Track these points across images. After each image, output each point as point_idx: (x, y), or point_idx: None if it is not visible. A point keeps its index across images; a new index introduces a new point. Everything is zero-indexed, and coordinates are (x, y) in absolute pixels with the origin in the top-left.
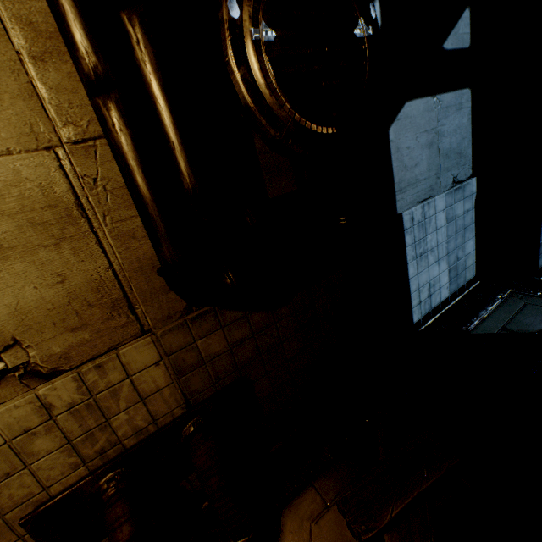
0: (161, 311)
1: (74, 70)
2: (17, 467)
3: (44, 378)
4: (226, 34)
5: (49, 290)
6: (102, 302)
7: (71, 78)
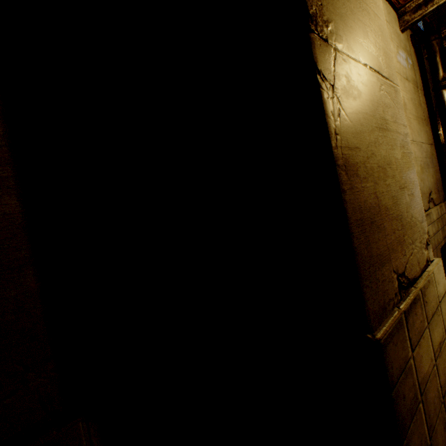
0: (441, 197)
1: (428, 129)
2: (437, 229)
3: (434, 205)
4: (440, 126)
5: (432, 179)
6: (436, 188)
7: (428, 130)
